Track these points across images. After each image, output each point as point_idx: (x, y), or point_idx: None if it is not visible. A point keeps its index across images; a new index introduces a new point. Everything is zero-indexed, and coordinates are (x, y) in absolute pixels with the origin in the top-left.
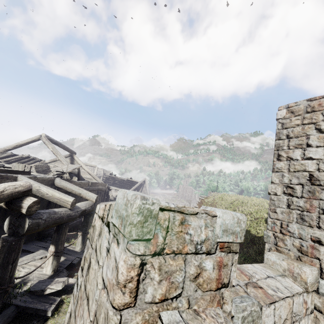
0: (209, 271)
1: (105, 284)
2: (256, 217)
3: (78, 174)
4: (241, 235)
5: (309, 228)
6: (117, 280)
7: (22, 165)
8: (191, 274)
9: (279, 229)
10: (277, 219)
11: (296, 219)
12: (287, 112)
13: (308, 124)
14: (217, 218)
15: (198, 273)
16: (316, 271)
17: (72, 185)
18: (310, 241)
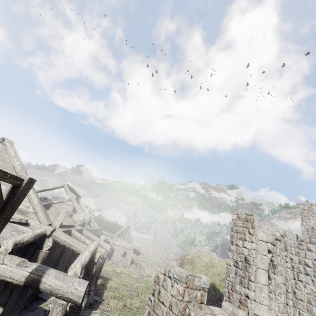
0: (199, 296)
1: (173, 295)
2: (224, 278)
3: (89, 222)
4: (208, 285)
5: (244, 288)
6: (179, 293)
7: (70, 220)
8: (194, 296)
9: (230, 287)
10: (230, 281)
11: (238, 282)
12: (236, 217)
13: (245, 227)
14: (202, 278)
15: (196, 296)
16: (245, 313)
17: (95, 236)
18: (244, 296)
